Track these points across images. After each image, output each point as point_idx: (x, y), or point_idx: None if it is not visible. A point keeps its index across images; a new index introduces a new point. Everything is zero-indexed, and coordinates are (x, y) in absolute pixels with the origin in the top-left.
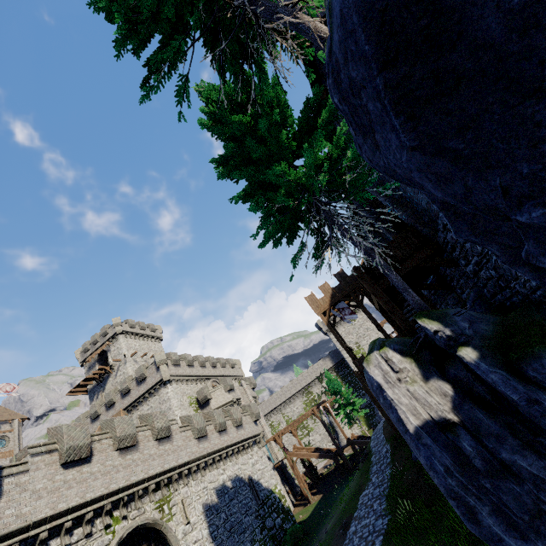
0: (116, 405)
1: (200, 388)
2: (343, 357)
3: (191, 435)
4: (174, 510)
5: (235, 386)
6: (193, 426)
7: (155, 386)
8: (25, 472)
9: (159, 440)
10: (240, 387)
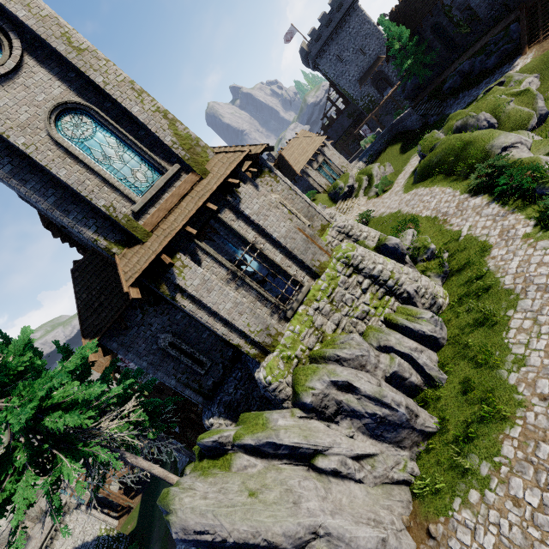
0: None
1: None
2: None
3: None
4: None
5: None
6: None
7: None
8: None
9: None
10: None
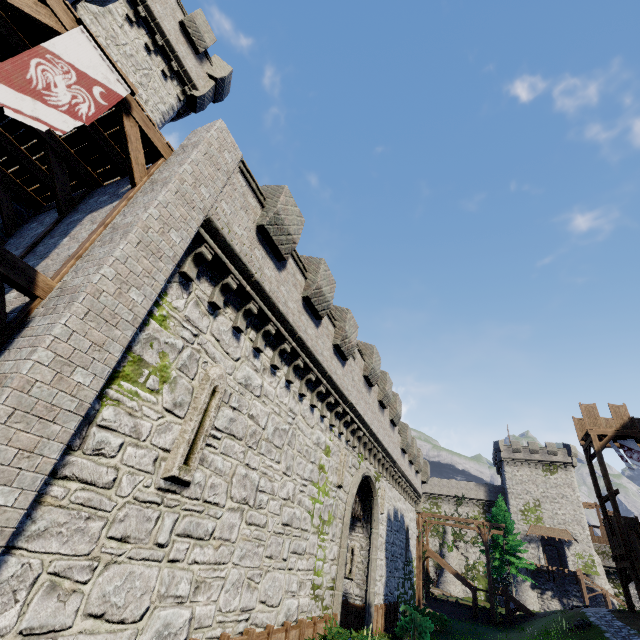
0: None
1: None
2: (507, 500)
3: (399, 442)
4: (379, 492)
5: None
6: (404, 435)
7: None
8: (353, 359)
9: (390, 422)
10: None
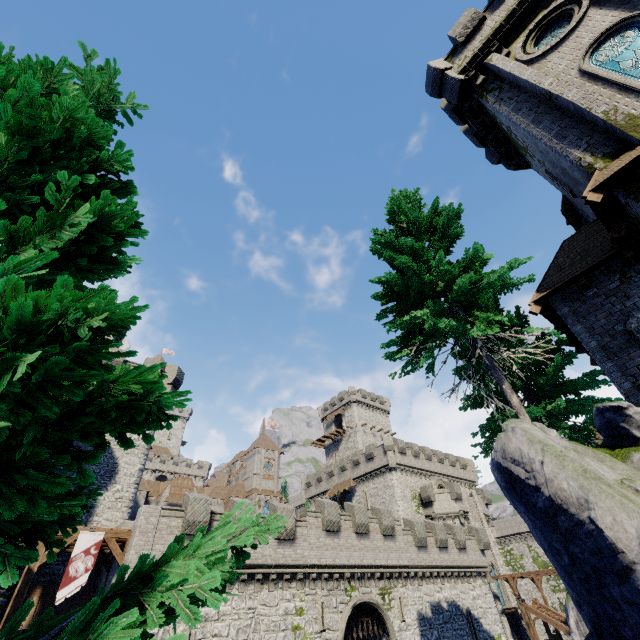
0: (347, 472)
1: (423, 485)
2: None
3: (412, 541)
4: (392, 603)
5: (463, 496)
6: (414, 532)
7: (381, 469)
8: (305, 527)
9: (384, 535)
10: (469, 498)
